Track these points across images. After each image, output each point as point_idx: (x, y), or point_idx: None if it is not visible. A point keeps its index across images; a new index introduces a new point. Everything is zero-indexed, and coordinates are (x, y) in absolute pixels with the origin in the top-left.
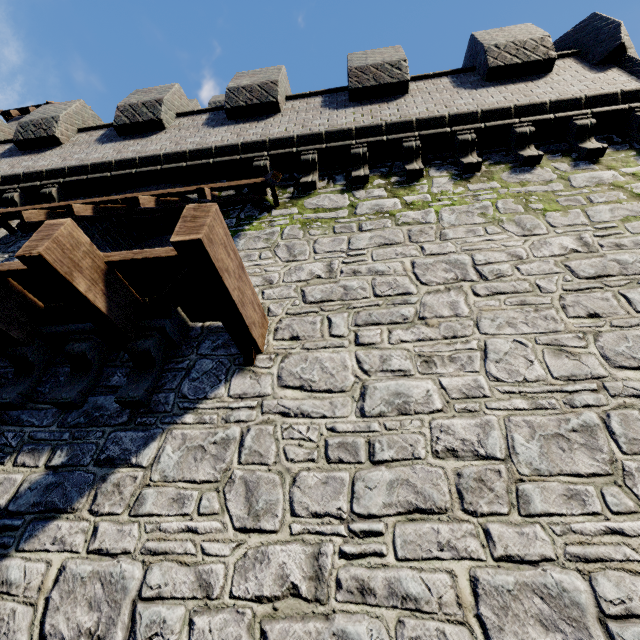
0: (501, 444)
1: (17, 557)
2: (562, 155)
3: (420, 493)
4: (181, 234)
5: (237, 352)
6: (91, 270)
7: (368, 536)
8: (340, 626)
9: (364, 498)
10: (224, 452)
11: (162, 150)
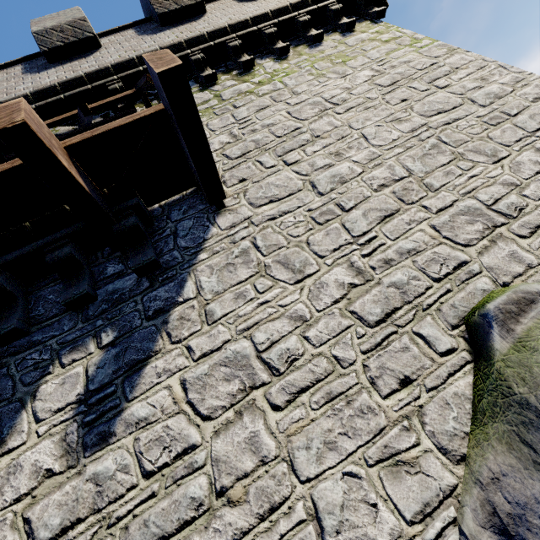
0: (403, 171)
1: (134, 404)
2: (332, 32)
3: (381, 210)
4: (161, 67)
5: (205, 206)
6: (61, 151)
7: (371, 241)
8: (388, 282)
9: (355, 228)
10: (248, 257)
11: None
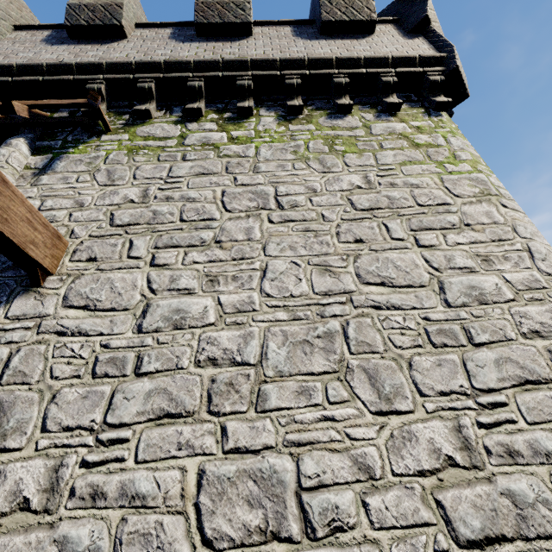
0: (257, 351)
1: None
2: (370, 107)
3: (174, 400)
4: None
5: (27, 273)
6: None
7: (114, 444)
8: (63, 532)
9: (120, 409)
10: None
11: None
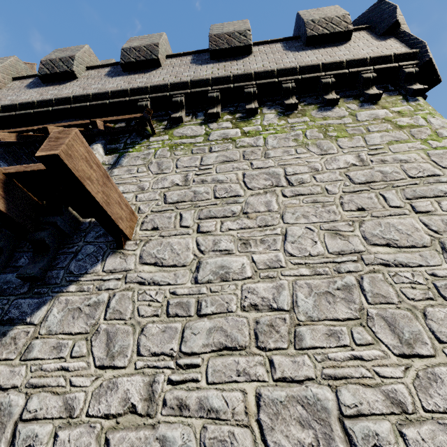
0: (288, 300)
1: None
2: (353, 98)
3: (229, 336)
4: (44, 150)
5: (113, 239)
6: None
7: (189, 368)
8: (162, 432)
9: (190, 341)
10: (95, 312)
11: (73, 93)
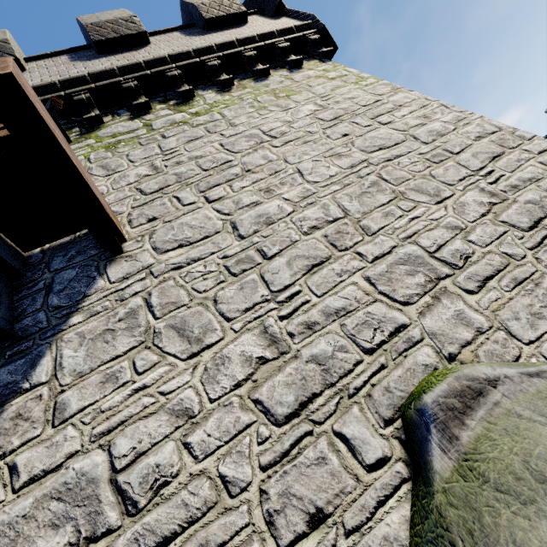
0: (338, 210)
1: None
2: (280, 68)
3: (310, 257)
4: None
5: (98, 251)
6: None
7: (293, 298)
8: (308, 355)
9: (276, 280)
10: (135, 320)
11: None
